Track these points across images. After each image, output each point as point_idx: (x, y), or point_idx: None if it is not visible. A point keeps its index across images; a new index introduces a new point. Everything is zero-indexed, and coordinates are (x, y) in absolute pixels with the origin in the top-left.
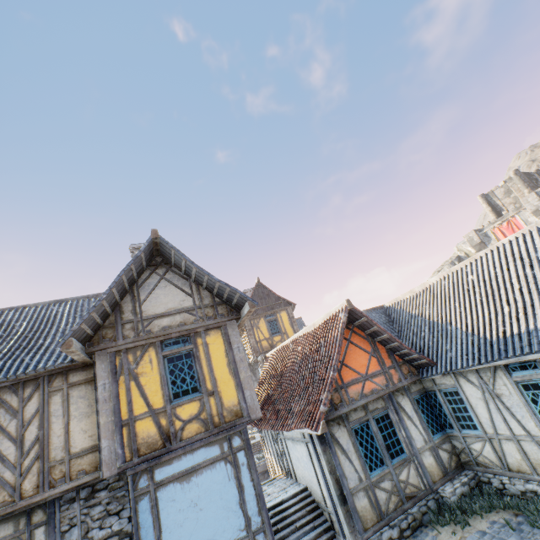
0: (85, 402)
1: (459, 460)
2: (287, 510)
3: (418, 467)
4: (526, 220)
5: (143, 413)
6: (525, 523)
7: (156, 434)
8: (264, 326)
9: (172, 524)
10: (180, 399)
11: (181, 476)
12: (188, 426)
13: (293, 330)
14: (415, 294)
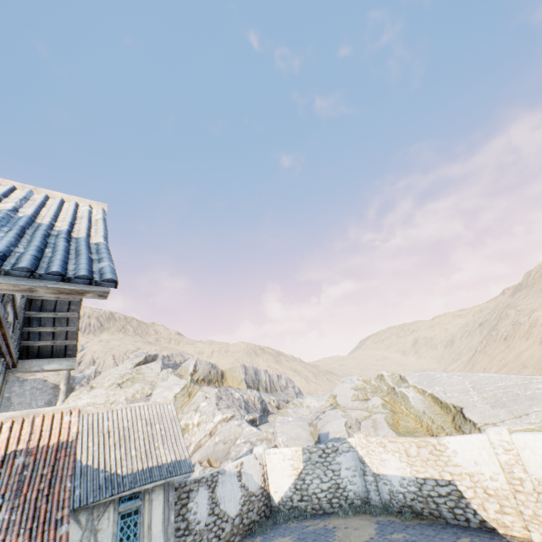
0: None
1: None
2: None
3: None
4: None
5: None
6: None
7: None
8: None
9: None
10: None
11: None
12: None
13: None
14: None
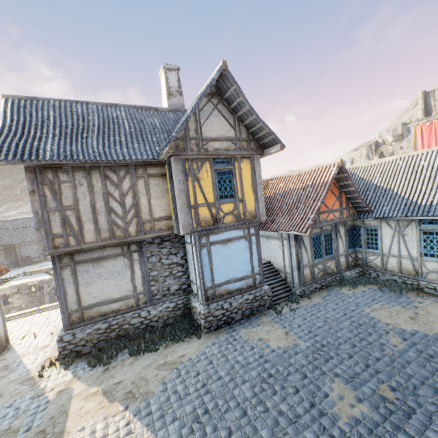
0: (159, 189)
1: (356, 263)
2: None
3: (336, 262)
4: None
5: (202, 203)
6: (386, 290)
7: (209, 217)
8: None
9: (217, 263)
10: (223, 200)
11: (223, 242)
12: (227, 217)
13: None
14: (370, 166)
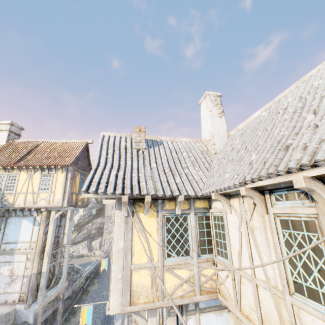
0: None
1: None
2: None
3: None
4: None
5: None
6: None
7: None
8: (79, 181)
9: None
10: None
11: None
12: None
13: None
14: None
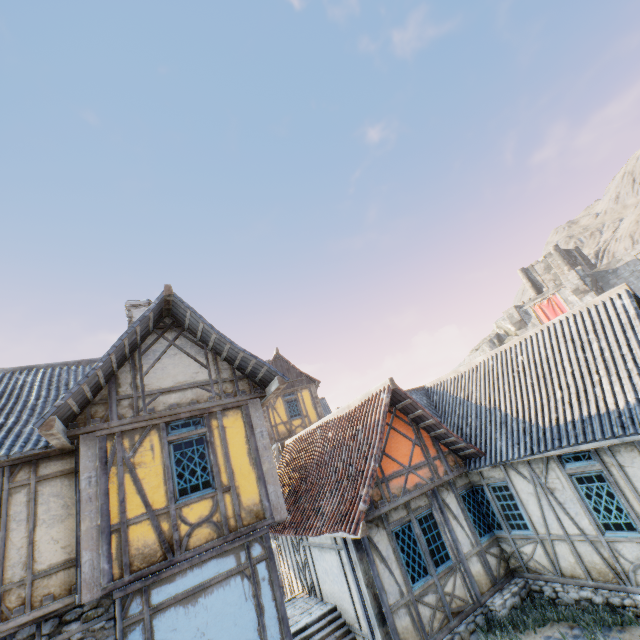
0: (59, 502)
1: (508, 566)
2: (312, 636)
3: (465, 576)
4: (567, 299)
5: (139, 514)
6: (581, 636)
7: (155, 542)
8: (282, 406)
9: None
10: (188, 497)
11: (186, 597)
12: (197, 531)
13: (316, 412)
14: (460, 375)
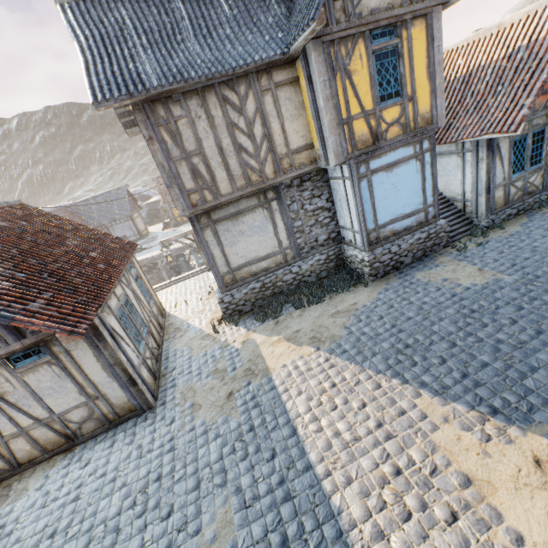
0: (292, 105)
1: None
2: None
3: (544, 175)
4: None
5: (357, 114)
6: None
7: (367, 134)
8: None
9: (380, 198)
10: (385, 103)
11: (387, 167)
12: (390, 129)
13: None
14: None
